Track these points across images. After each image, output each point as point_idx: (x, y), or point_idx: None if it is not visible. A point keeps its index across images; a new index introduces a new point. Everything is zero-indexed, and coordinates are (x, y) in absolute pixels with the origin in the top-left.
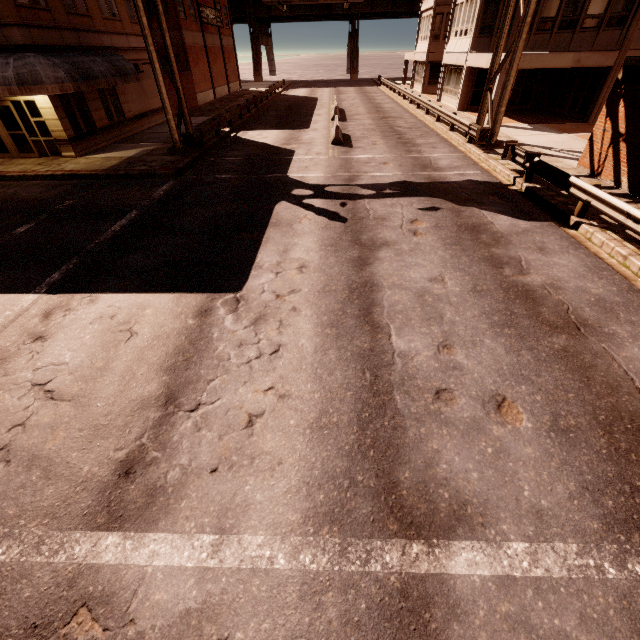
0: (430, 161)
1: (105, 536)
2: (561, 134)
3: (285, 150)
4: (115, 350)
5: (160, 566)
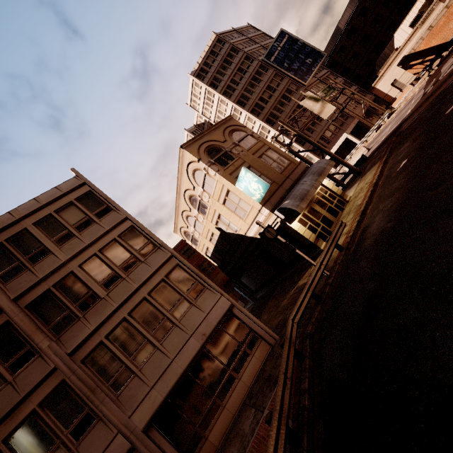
0: (402, 109)
1: None
2: None
3: (370, 153)
4: None
5: None
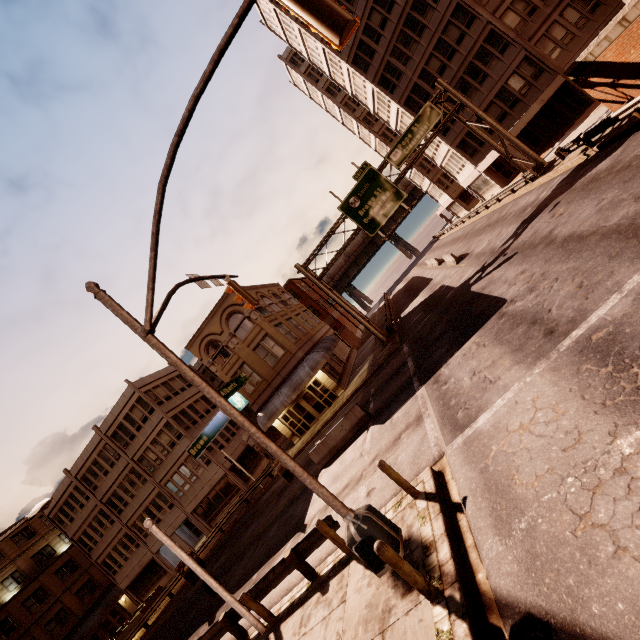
0: (523, 207)
1: (570, 335)
2: (584, 121)
3: (437, 290)
4: (484, 350)
5: (605, 312)
